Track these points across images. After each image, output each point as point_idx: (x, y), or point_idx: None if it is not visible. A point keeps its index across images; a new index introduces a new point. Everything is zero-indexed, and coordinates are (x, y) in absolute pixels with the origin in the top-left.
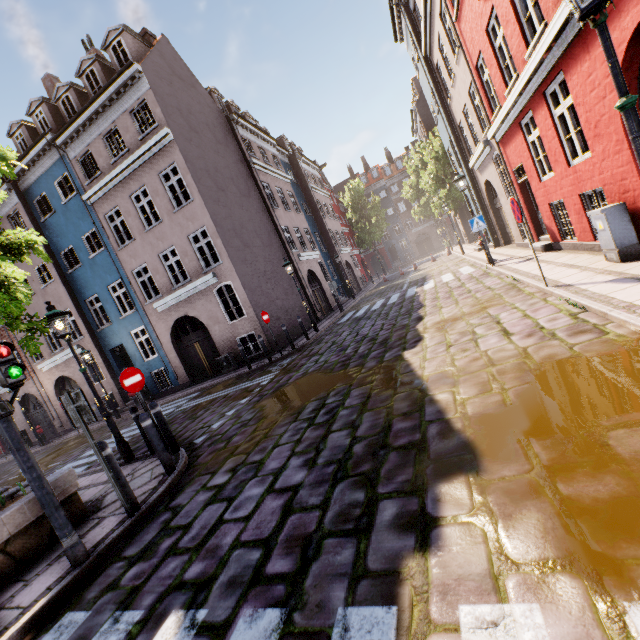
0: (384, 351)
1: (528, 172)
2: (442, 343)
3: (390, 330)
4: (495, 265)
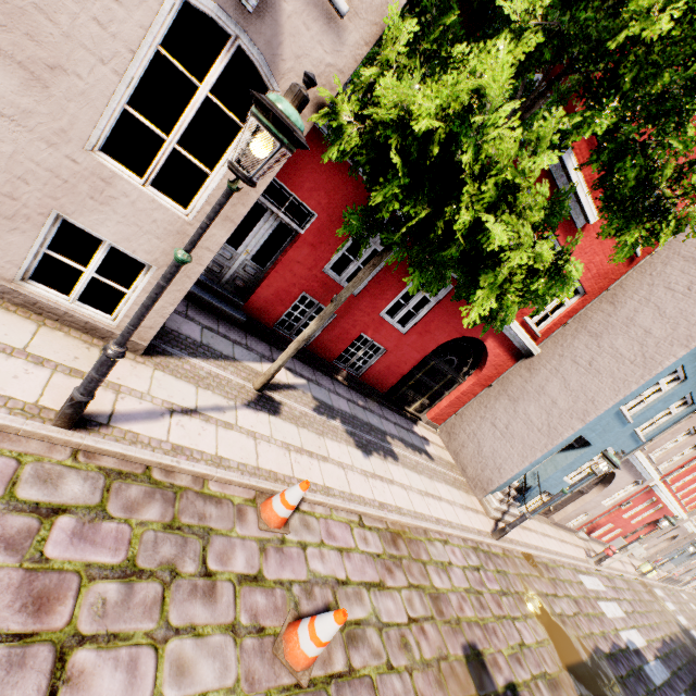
0: (694, 657)
1: (627, 509)
2: (669, 623)
3: (691, 662)
4: (599, 565)
